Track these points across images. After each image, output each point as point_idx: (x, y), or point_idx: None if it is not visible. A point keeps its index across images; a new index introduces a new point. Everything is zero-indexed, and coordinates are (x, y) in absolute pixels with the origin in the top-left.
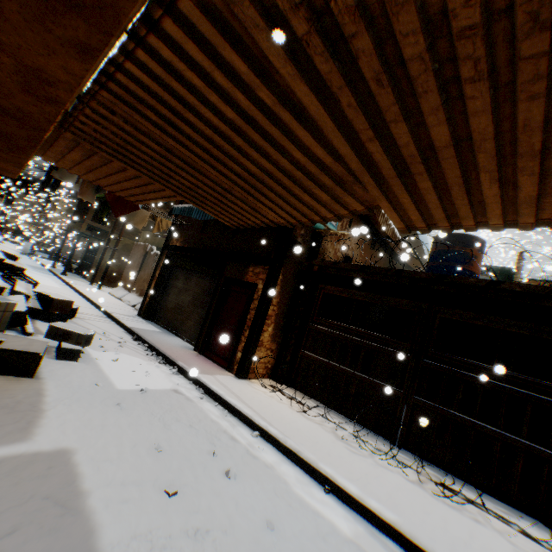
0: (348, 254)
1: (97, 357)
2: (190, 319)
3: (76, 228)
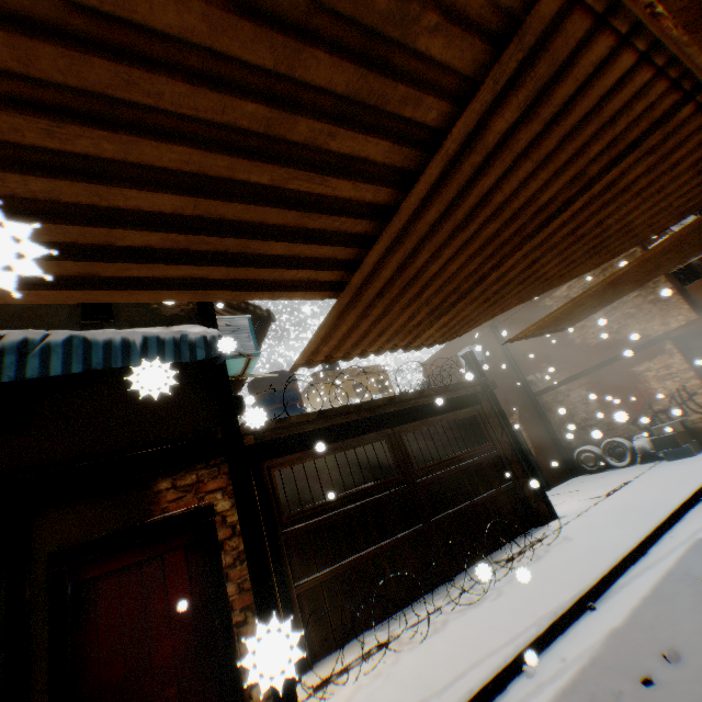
0: None
1: None
2: None
3: None
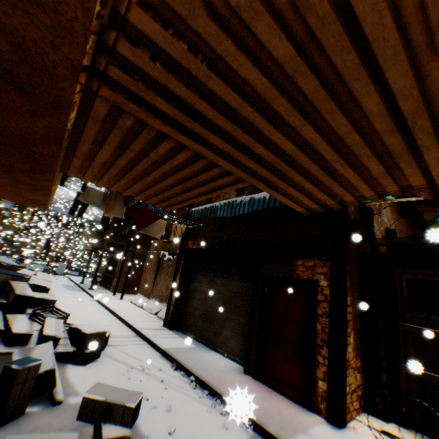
0: (386, 227)
1: (146, 431)
2: (225, 328)
3: (98, 248)
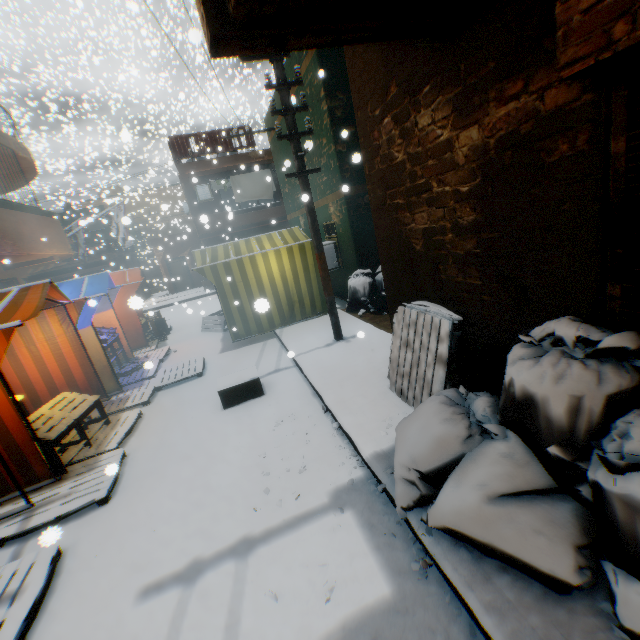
0: None
1: None
2: None
3: None
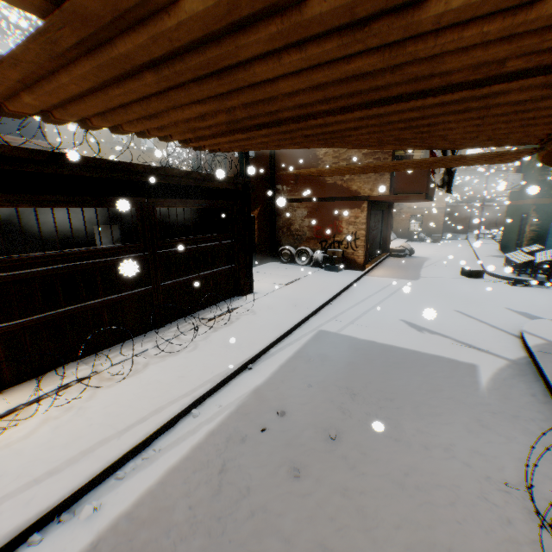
0: None
1: None
2: None
3: None
